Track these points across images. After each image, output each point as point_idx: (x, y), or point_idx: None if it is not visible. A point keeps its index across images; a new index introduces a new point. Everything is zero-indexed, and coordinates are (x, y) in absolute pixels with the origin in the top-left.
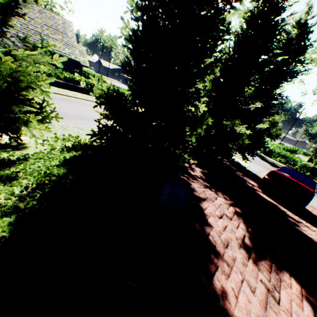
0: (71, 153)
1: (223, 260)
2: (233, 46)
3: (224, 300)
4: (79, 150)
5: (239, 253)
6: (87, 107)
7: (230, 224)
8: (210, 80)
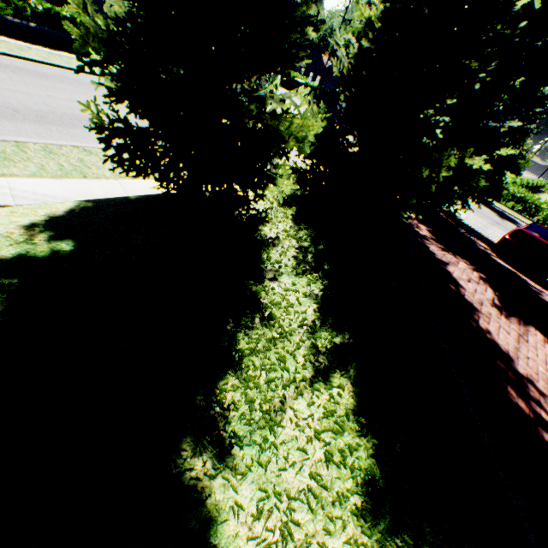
0: (291, 208)
1: (481, 314)
2: None
3: (489, 335)
4: (294, 204)
5: (492, 311)
6: None
7: (478, 288)
8: None
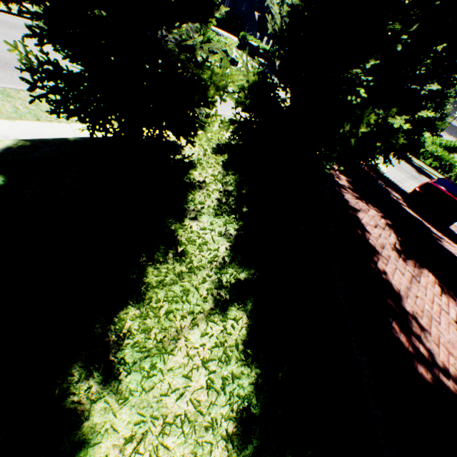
0: (223, 156)
1: (381, 256)
2: None
3: (385, 276)
4: (226, 152)
5: (392, 254)
6: None
7: (383, 233)
8: None
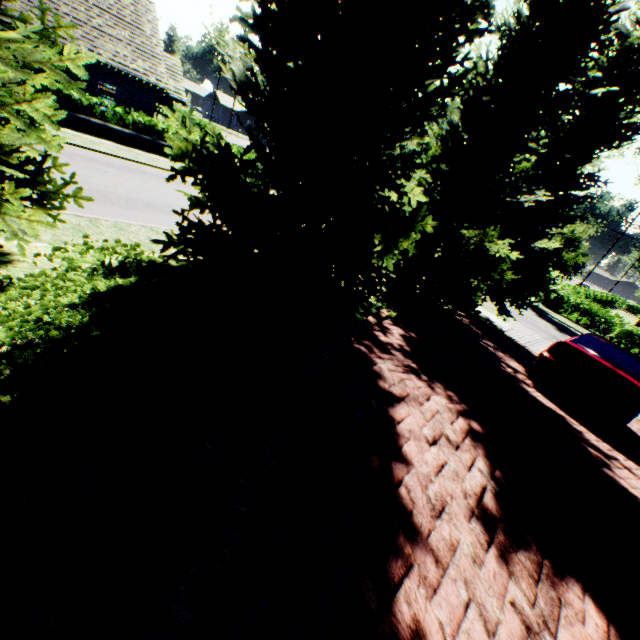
0: (113, 280)
1: (426, 550)
2: (496, 58)
3: None
4: (134, 274)
5: (468, 532)
6: (177, 188)
7: (453, 458)
8: (438, 137)
